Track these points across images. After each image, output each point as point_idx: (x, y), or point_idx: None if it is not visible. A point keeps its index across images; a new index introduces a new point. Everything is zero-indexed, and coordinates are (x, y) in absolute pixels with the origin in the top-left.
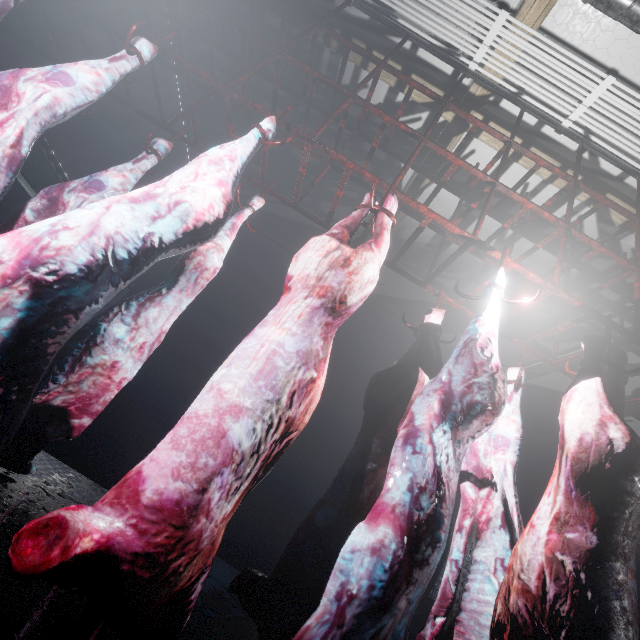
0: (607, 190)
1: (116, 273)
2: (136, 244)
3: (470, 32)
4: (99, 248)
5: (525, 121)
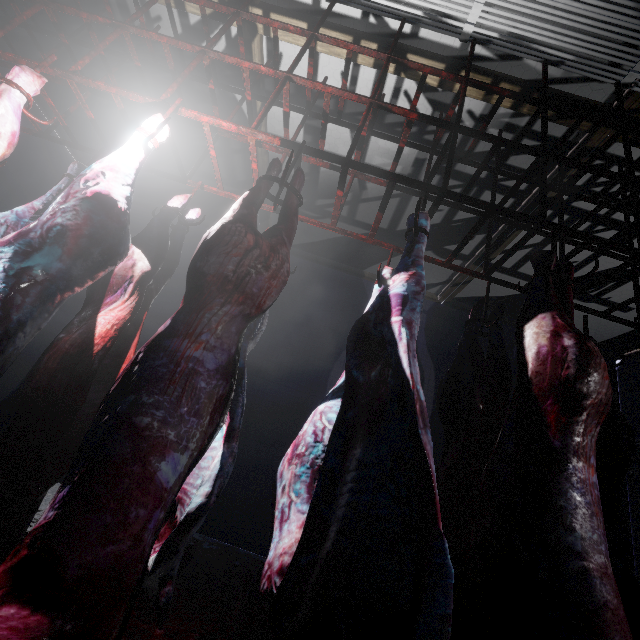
0: (406, 51)
1: None
2: None
3: None
4: None
5: (303, 2)
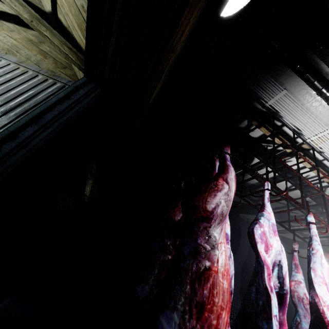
0: None
1: None
2: None
3: (313, 131)
4: None
5: (318, 157)
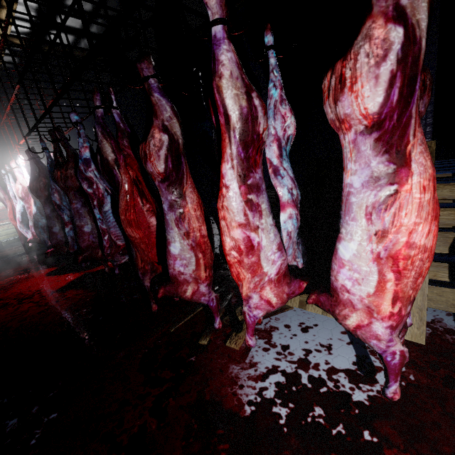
0: None
1: (25, 213)
2: (22, 208)
3: None
4: (20, 213)
5: None
